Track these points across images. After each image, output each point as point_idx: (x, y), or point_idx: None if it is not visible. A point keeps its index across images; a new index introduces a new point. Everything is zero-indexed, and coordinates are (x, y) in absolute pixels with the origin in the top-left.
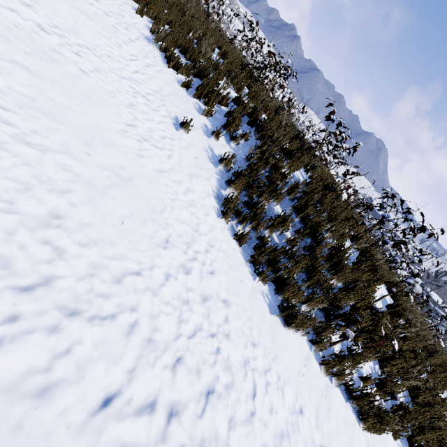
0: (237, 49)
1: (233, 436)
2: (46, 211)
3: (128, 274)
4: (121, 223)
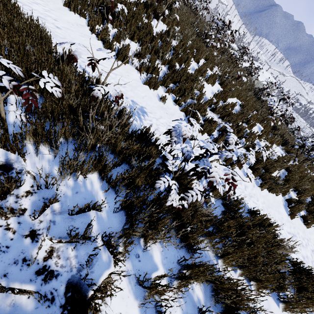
0: None
1: None
2: None
3: None
4: None
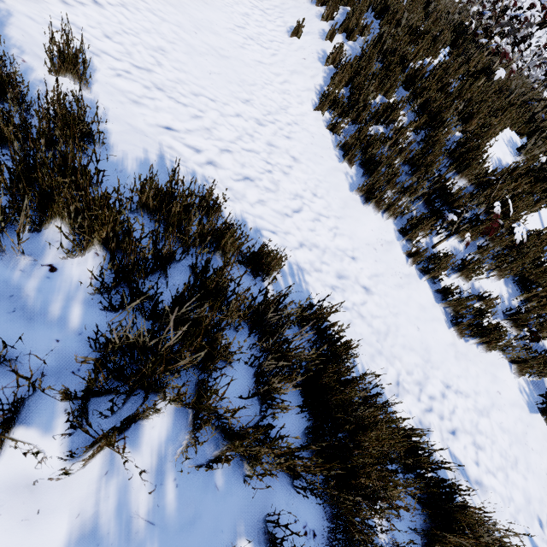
0: None
1: (260, 207)
2: (157, 46)
3: (204, 96)
4: (209, 74)
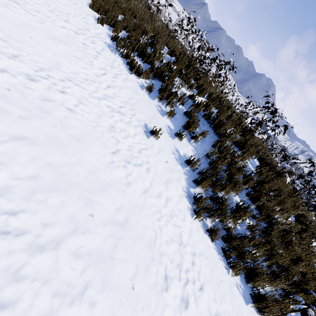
0: (178, 41)
1: None
2: None
3: None
4: (132, 288)
